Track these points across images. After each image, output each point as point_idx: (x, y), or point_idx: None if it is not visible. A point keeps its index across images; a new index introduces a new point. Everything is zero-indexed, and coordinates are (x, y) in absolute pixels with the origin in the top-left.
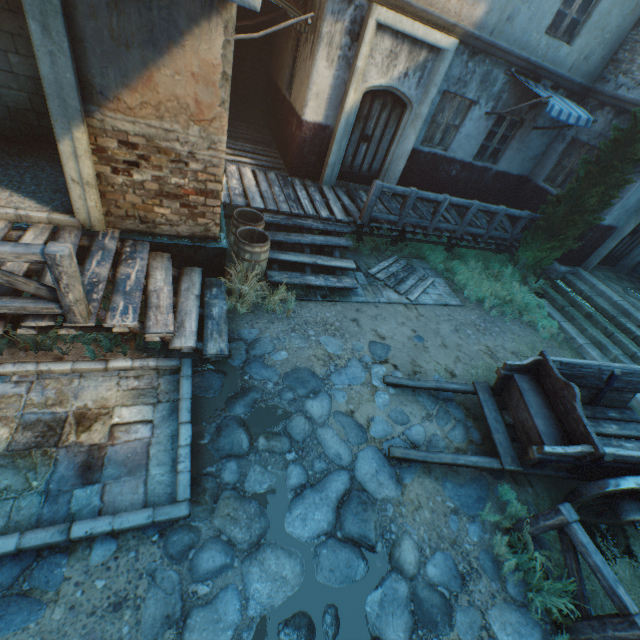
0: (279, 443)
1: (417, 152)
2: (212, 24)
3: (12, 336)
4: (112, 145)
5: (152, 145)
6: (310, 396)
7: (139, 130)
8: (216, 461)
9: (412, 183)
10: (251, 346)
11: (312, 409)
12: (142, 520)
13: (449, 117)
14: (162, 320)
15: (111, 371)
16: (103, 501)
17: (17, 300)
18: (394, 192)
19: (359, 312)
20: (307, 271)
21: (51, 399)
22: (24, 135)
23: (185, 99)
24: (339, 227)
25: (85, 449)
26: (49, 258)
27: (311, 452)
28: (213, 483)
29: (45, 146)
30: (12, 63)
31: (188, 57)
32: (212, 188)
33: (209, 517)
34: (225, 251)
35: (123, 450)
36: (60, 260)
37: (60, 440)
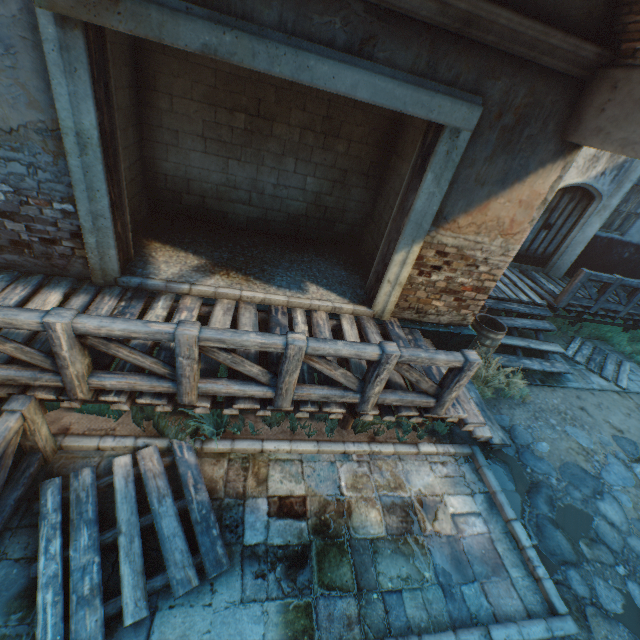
0: (601, 552)
1: (594, 237)
2: (554, 165)
3: (355, 418)
4: (429, 254)
5: (458, 253)
6: (597, 497)
7: (455, 243)
8: (556, 567)
9: (582, 264)
10: (511, 434)
11: (608, 513)
12: (543, 633)
13: (631, 206)
14: (469, 409)
15: (418, 455)
16: (490, 603)
17: (406, 394)
18: (599, 279)
19: (580, 399)
20: (519, 354)
21: (390, 481)
22: (290, 233)
23: (503, 219)
24: (541, 311)
25: (444, 540)
26: (467, 365)
27: (637, 567)
28: (569, 594)
29: (304, 241)
30: (306, 183)
31: (522, 189)
32: (486, 285)
33: (590, 637)
34: (473, 338)
35: (474, 544)
36: (473, 366)
37: (420, 527)
